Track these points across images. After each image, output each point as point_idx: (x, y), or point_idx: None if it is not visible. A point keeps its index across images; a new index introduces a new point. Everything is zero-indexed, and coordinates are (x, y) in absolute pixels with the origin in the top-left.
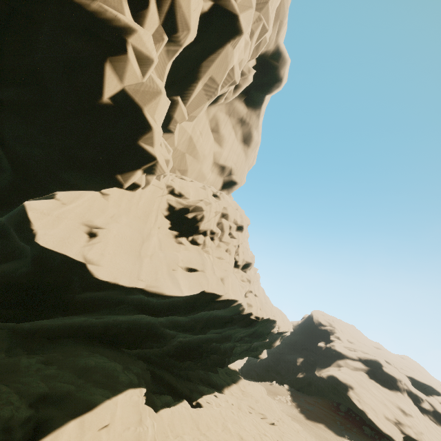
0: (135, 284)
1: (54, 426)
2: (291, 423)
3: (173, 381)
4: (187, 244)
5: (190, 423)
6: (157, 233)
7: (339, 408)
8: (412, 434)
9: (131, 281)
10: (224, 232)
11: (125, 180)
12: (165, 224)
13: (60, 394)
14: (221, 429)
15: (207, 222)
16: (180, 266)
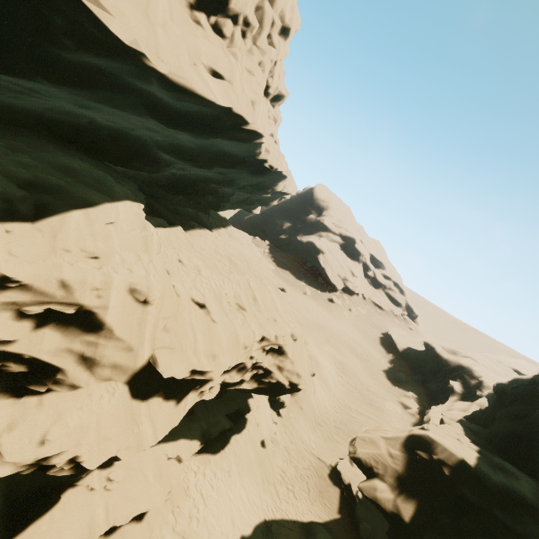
0: (156, 63)
1: (58, 211)
2: (268, 263)
3: (163, 211)
4: (208, 29)
5: (186, 243)
6: None
7: (306, 264)
8: (350, 287)
9: (151, 56)
10: (263, 30)
11: None
12: None
13: (51, 185)
14: (214, 252)
15: None
16: (203, 62)
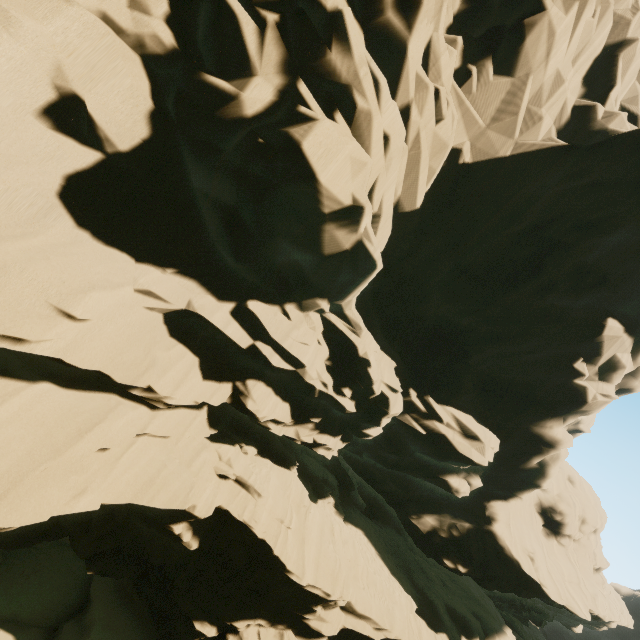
0: (562, 603)
1: (490, 635)
2: None
3: None
4: (558, 545)
5: None
6: (540, 536)
7: None
8: None
9: (561, 601)
10: (585, 535)
11: (523, 495)
12: (541, 523)
13: (480, 614)
14: None
15: (572, 527)
16: (566, 578)
